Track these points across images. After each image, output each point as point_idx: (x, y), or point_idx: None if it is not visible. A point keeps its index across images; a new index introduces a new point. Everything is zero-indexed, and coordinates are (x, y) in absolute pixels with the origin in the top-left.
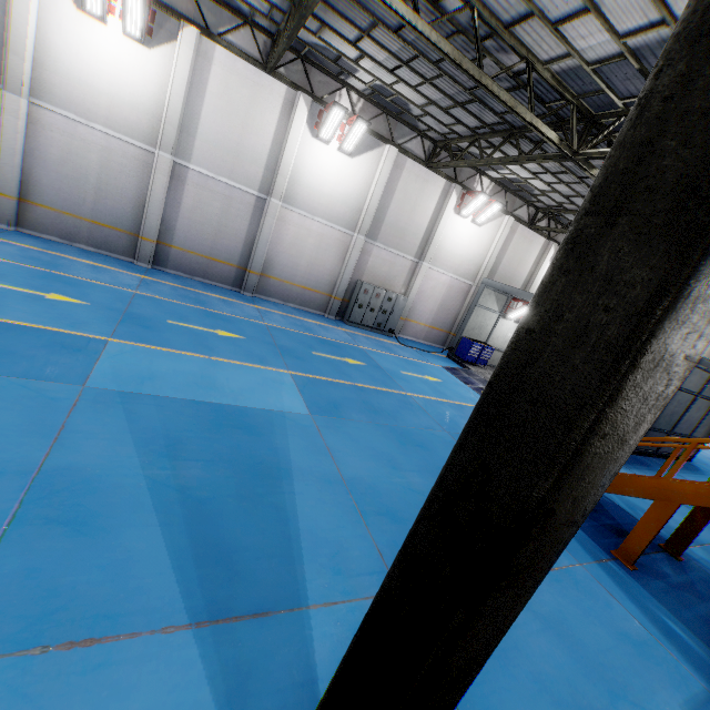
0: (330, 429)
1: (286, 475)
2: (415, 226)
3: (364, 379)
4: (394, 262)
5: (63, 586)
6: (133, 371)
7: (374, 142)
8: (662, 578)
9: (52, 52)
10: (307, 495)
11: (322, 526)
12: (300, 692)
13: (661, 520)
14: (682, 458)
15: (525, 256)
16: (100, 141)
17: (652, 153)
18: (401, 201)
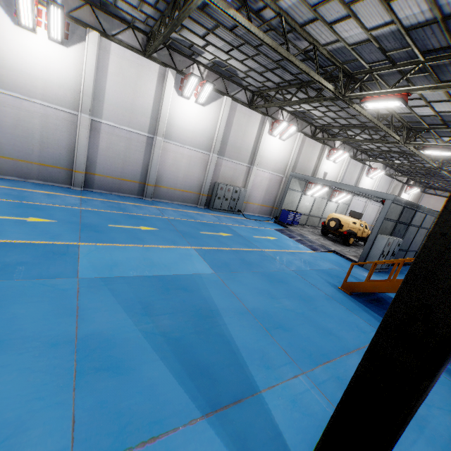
0: (229, 280)
1: (217, 314)
2: (246, 145)
3: (235, 245)
4: (236, 168)
5: (123, 408)
6: (103, 262)
7: (216, 95)
8: None
9: (0, 54)
10: (233, 324)
11: (248, 341)
12: (276, 442)
13: None
14: None
15: (311, 156)
16: (39, 110)
17: None
18: (236, 130)
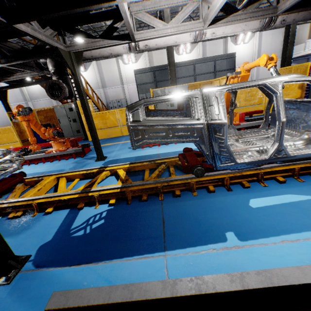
0: None
1: None
2: (115, 77)
3: None
4: (116, 90)
5: None
6: None
7: (89, 64)
8: None
9: (29, 91)
10: None
11: None
12: None
13: None
14: None
15: (163, 60)
16: (43, 102)
17: None
18: (106, 73)
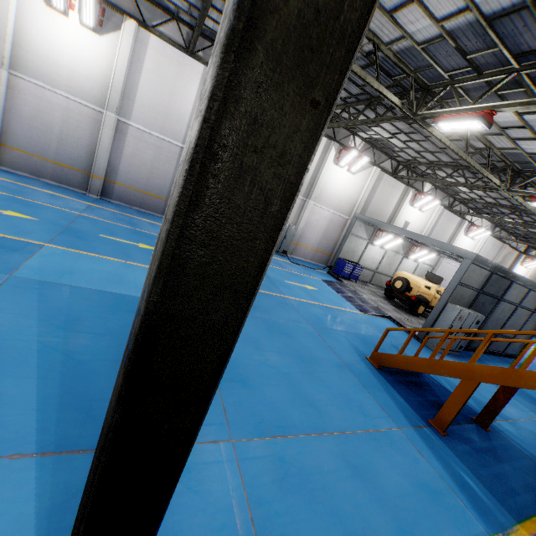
0: None
1: None
2: None
3: None
4: None
5: None
6: (57, 267)
7: None
8: (469, 443)
9: (27, 37)
10: None
11: None
12: None
13: (466, 395)
14: (483, 346)
15: (389, 198)
16: (62, 103)
17: None
18: None
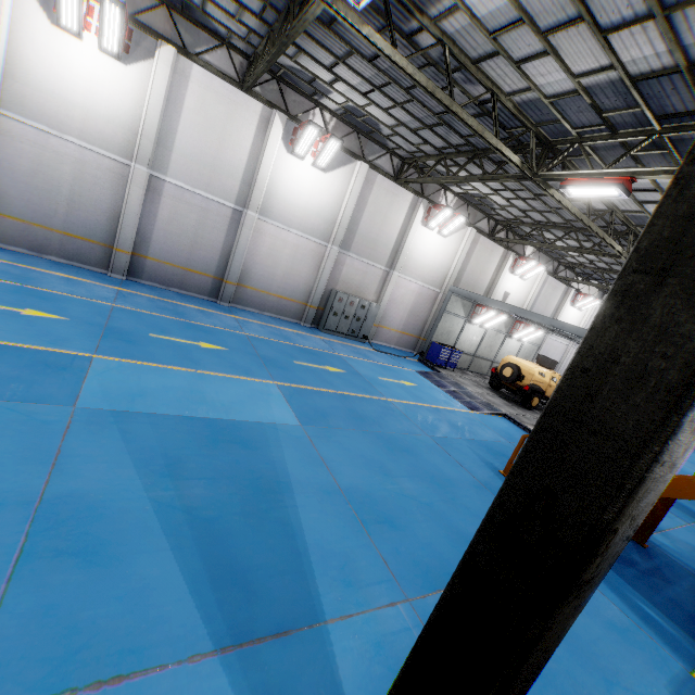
0: (321, 439)
1: (287, 488)
2: (386, 238)
3: (346, 387)
4: (366, 271)
5: (83, 621)
6: (122, 388)
7: (346, 158)
8: (633, 565)
9: (24, 64)
10: (309, 507)
11: (327, 538)
12: None
13: None
14: None
15: (486, 265)
16: (73, 153)
17: (694, 227)
18: (372, 214)
